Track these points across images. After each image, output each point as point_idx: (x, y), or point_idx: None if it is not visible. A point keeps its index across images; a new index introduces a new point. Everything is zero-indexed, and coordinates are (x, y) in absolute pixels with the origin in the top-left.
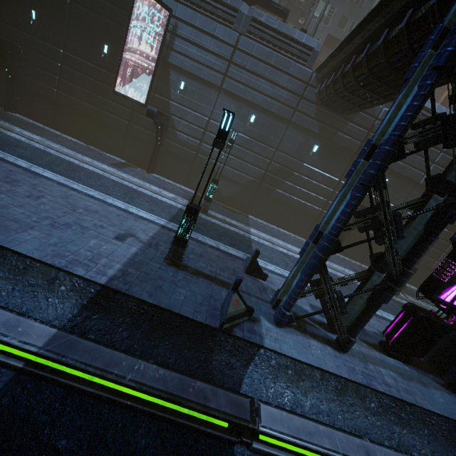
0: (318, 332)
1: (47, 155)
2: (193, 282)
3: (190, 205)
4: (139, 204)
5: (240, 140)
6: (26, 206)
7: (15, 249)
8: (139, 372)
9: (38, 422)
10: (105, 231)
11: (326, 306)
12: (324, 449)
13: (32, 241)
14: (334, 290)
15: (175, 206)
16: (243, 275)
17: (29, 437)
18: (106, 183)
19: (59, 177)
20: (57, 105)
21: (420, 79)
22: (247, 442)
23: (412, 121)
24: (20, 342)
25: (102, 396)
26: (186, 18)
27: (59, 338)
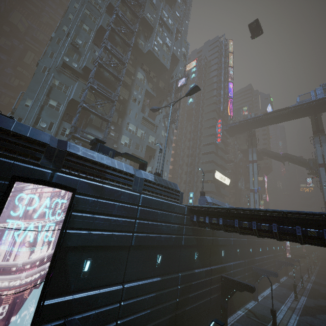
0: None
1: None
2: None
3: None
4: None
5: (155, 285)
6: None
7: None
8: None
9: None
10: None
11: None
12: None
13: None
14: None
15: None
16: None
17: None
18: None
19: None
20: None
21: None
22: None
23: None
24: None
25: None
26: (89, 191)
27: None
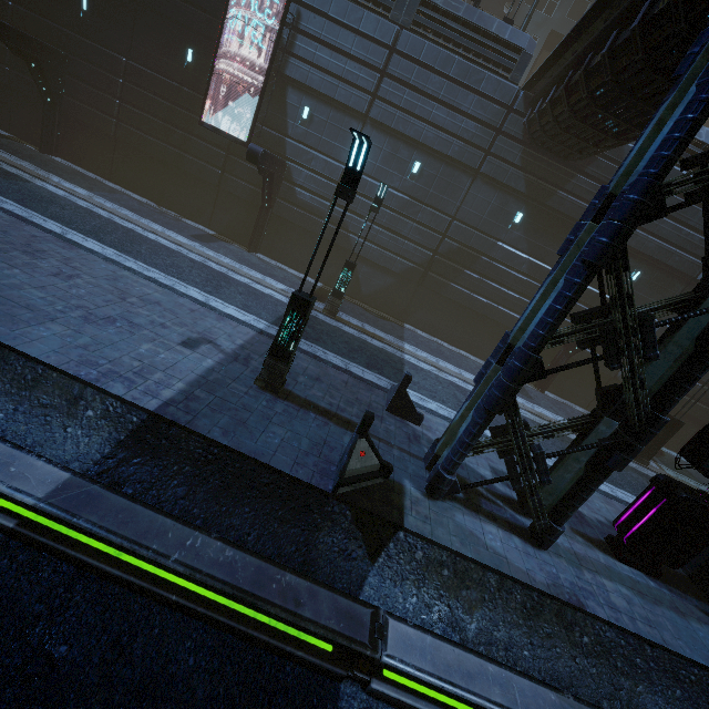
0: (501, 512)
1: (94, 218)
2: (298, 418)
3: (297, 294)
4: (227, 296)
5: (395, 201)
6: (49, 288)
7: (21, 349)
8: (192, 551)
9: (28, 613)
10: (167, 332)
11: (515, 469)
12: (492, 703)
13: (50, 339)
14: (531, 445)
15: (285, 302)
16: (383, 414)
17: (10, 636)
18: (180, 263)
19: (108, 249)
20: (116, 144)
21: (701, 73)
22: (363, 679)
23: (683, 149)
24: (9, 488)
25: (133, 583)
26: (315, 3)
27: (72, 487)
